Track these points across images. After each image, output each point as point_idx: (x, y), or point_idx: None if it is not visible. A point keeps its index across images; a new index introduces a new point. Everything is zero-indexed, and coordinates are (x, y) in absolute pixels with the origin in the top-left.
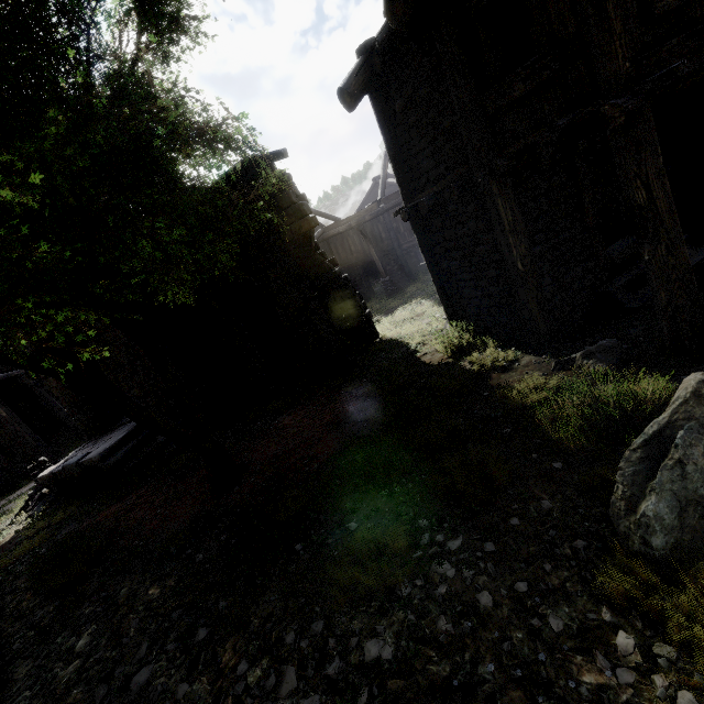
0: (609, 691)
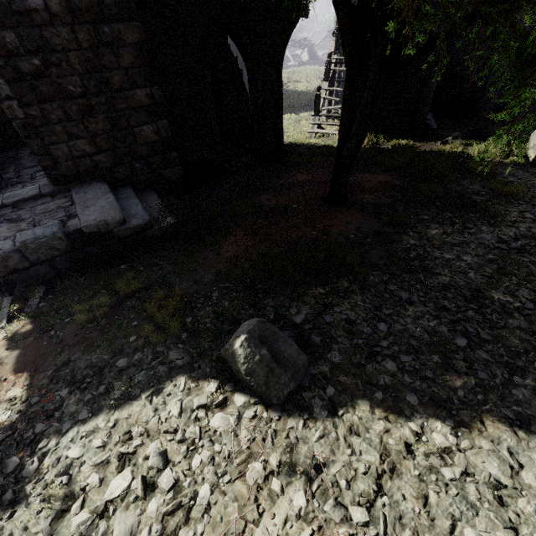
0: None
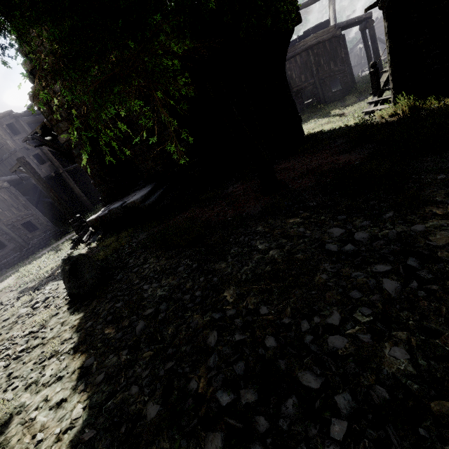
0: None
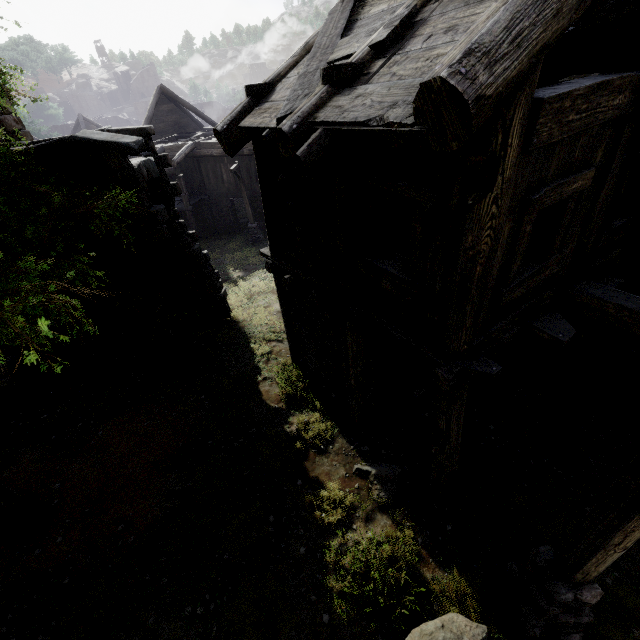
0: None
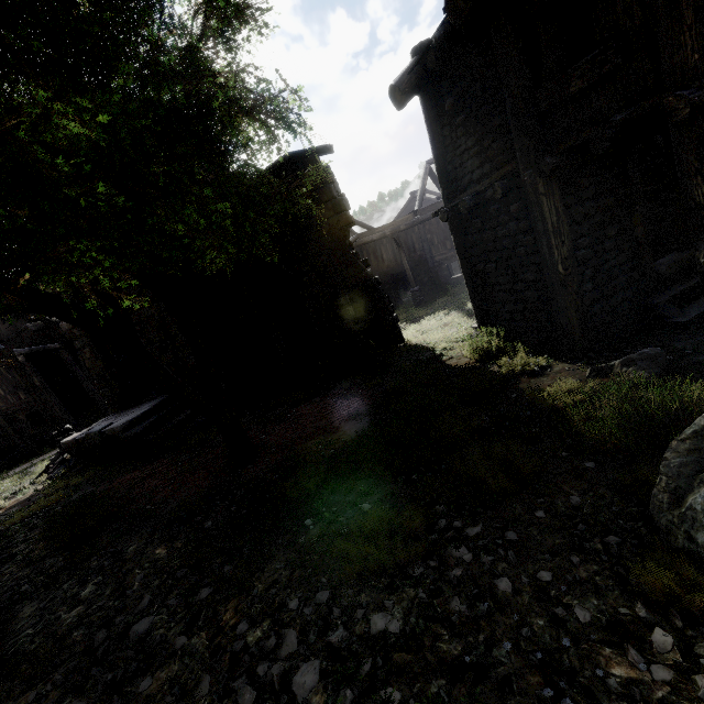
0: (642, 686)
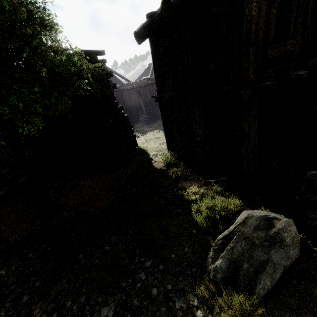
0: None
